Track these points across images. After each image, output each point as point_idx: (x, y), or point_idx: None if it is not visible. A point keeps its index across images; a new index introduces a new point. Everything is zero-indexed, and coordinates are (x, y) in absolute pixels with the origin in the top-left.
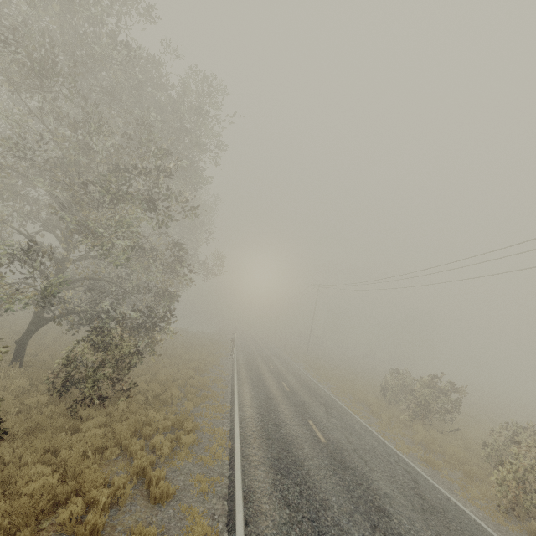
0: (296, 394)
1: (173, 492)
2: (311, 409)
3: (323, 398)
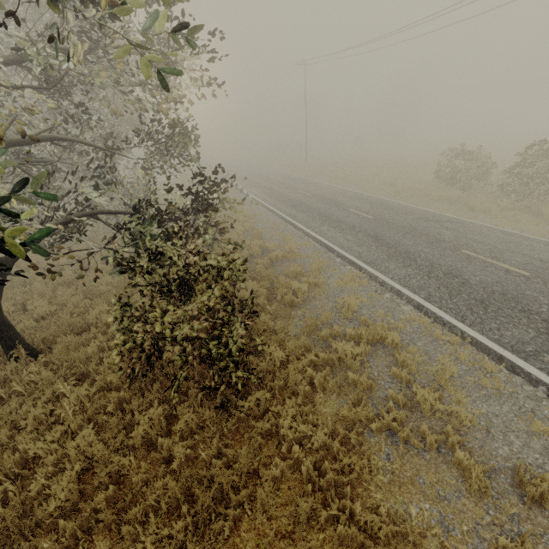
0: (386, 219)
1: None
2: (432, 233)
3: (411, 212)
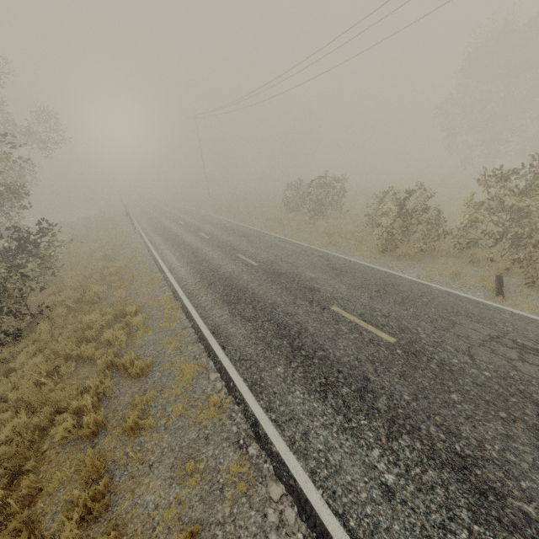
0: (216, 238)
1: (151, 361)
2: (235, 245)
3: (241, 231)
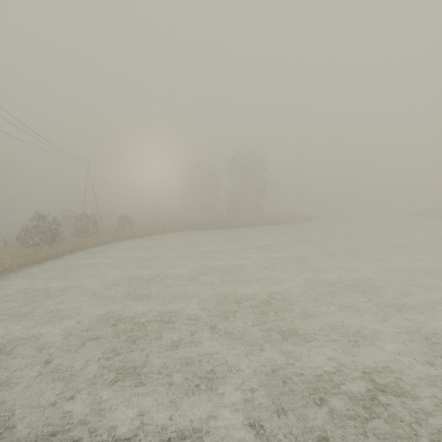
0: None
1: None
2: None
3: None
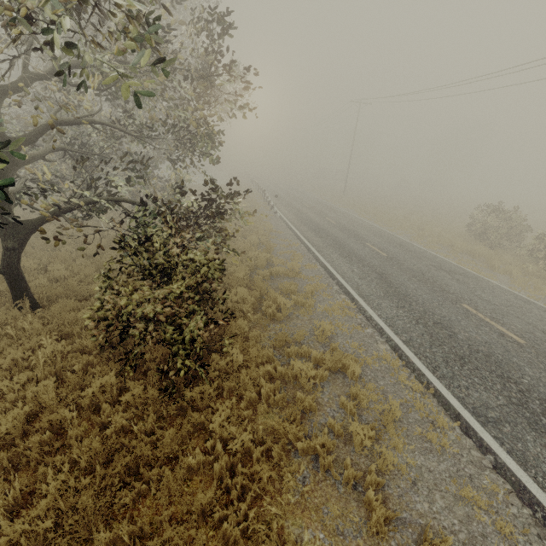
0: (398, 259)
1: None
2: (440, 281)
3: (428, 258)
